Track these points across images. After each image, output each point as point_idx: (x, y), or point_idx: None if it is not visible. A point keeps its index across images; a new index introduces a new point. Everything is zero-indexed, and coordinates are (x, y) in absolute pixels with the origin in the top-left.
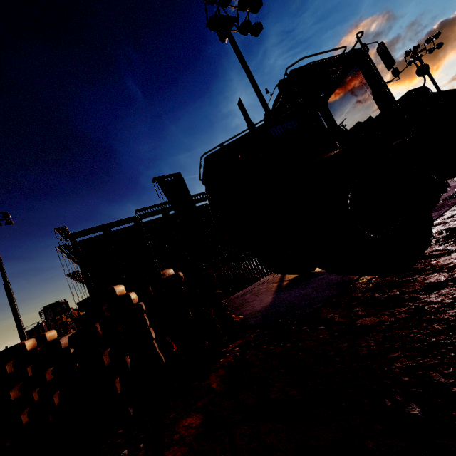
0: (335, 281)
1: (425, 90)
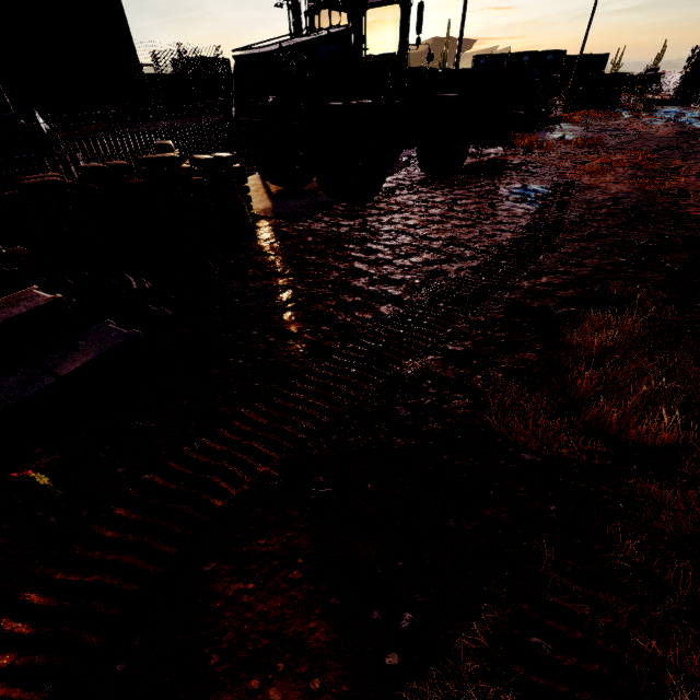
0: (323, 202)
1: (426, 72)
